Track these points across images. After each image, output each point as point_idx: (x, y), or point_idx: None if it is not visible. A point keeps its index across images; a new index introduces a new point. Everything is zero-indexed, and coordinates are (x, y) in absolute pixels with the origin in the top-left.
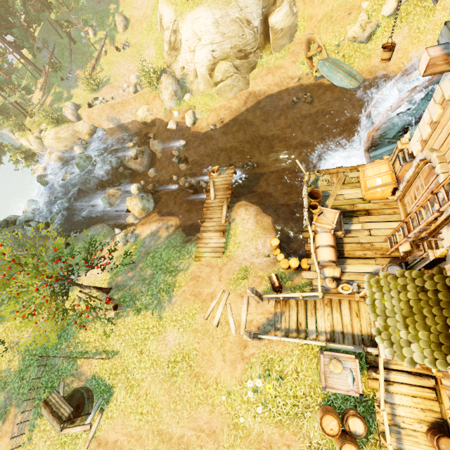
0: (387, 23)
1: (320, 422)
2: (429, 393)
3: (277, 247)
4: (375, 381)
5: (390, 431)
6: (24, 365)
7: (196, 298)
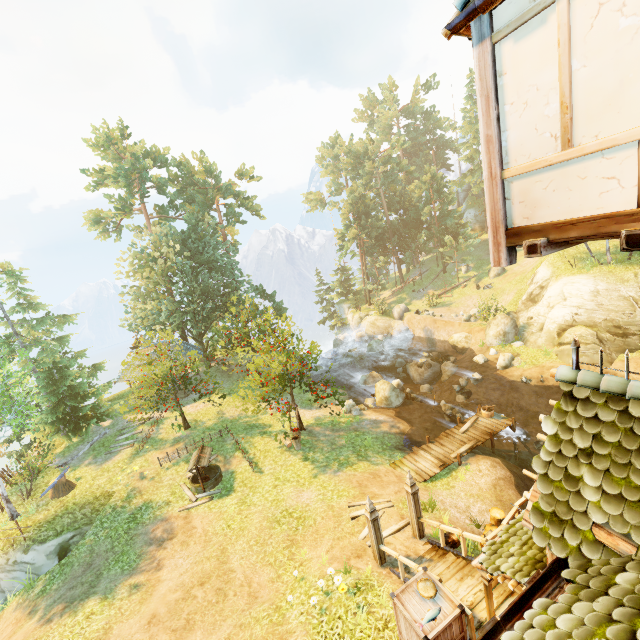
0: None
1: None
2: None
3: (496, 525)
4: None
5: None
6: (212, 427)
7: (359, 486)
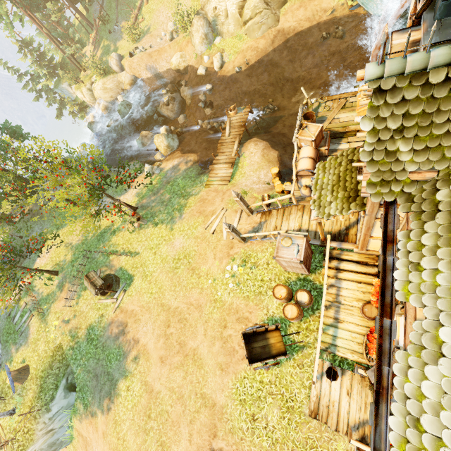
0: None
1: (272, 290)
2: (372, 279)
3: (276, 176)
4: (328, 270)
5: (332, 306)
6: (74, 258)
7: (200, 214)
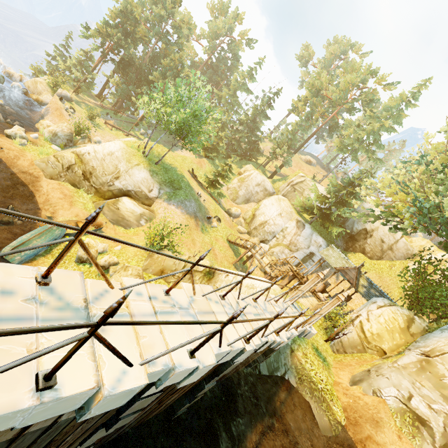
0: (94, 271)
1: None
2: None
3: None
4: None
5: None
6: None
7: None
